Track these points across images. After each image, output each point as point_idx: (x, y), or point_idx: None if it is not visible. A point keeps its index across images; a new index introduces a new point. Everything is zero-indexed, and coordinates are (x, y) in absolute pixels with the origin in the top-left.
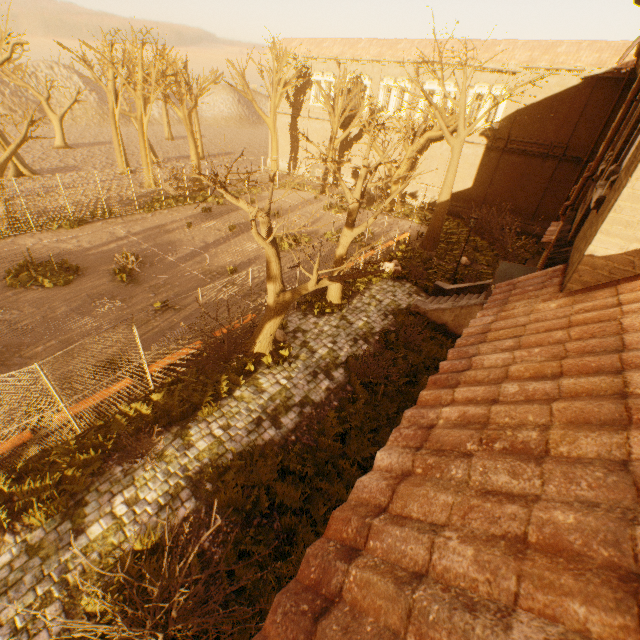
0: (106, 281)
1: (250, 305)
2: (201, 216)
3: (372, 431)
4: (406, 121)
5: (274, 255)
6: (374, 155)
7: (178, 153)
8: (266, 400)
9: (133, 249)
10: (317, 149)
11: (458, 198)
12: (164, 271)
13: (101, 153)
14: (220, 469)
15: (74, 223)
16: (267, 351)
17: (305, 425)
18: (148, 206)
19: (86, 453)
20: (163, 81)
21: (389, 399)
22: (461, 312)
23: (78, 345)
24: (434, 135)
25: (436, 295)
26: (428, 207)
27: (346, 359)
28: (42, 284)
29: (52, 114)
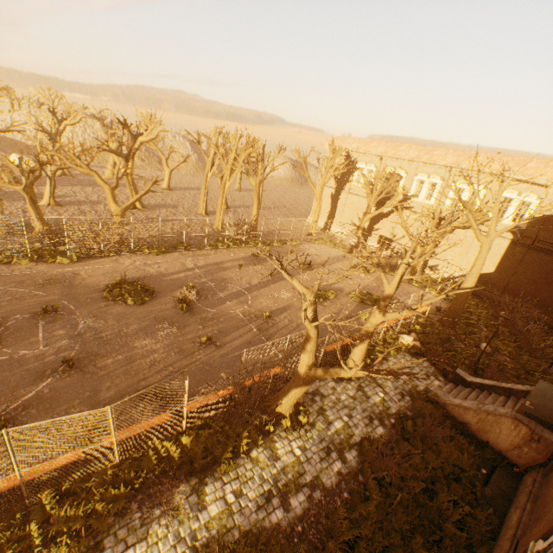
0: (170, 306)
1: (277, 354)
2: (250, 259)
3: (384, 550)
4: (435, 210)
5: (314, 334)
6: (400, 229)
7: (242, 202)
8: (279, 470)
9: (195, 280)
10: (351, 216)
11: (478, 279)
12: (214, 305)
13: (190, 196)
14: (225, 549)
15: (160, 251)
16: (287, 412)
17: (313, 514)
18: (213, 244)
19: (117, 486)
20: (247, 160)
21: (404, 509)
22: (487, 417)
23: (137, 364)
24: (461, 225)
25: (455, 383)
26: (446, 281)
27: (360, 440)
28: (126, 300)
29: (167, 168)
